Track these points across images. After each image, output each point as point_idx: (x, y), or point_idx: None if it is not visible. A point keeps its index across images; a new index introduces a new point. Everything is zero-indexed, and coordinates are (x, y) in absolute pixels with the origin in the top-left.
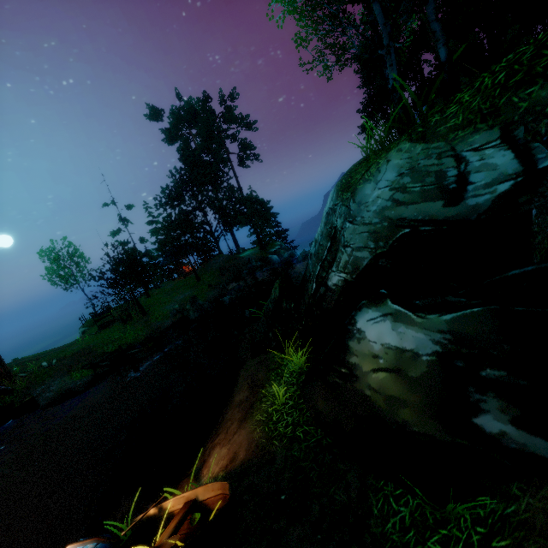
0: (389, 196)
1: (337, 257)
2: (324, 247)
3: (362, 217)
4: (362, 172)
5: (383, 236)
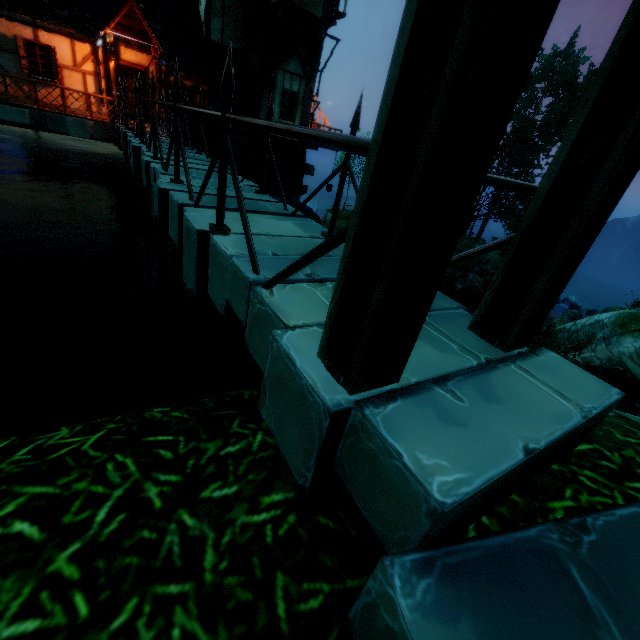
0: (631, 352)
1: (583, 350)
2: (579, 337)
3: (612, 348)
4: (636, 328)
5: (611, 362)
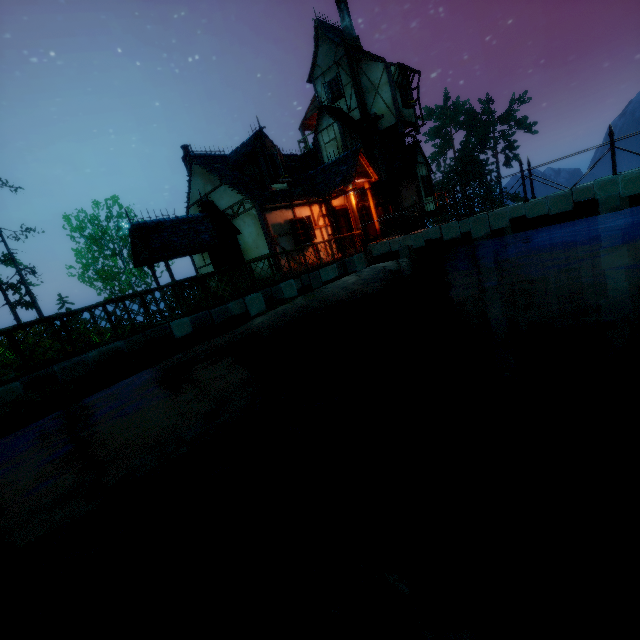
0: None
1: None
2: None
3: None
4: None
5: None
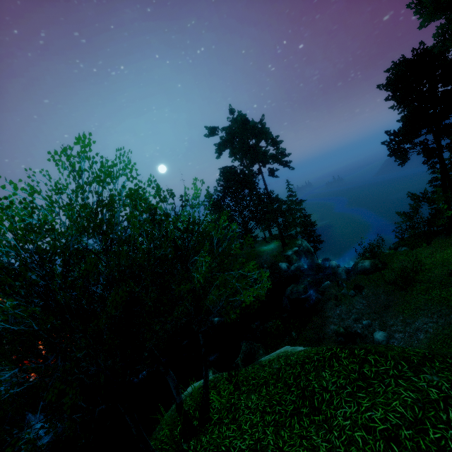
0: None
1: None
2: None
3: None
4: None
5: None
